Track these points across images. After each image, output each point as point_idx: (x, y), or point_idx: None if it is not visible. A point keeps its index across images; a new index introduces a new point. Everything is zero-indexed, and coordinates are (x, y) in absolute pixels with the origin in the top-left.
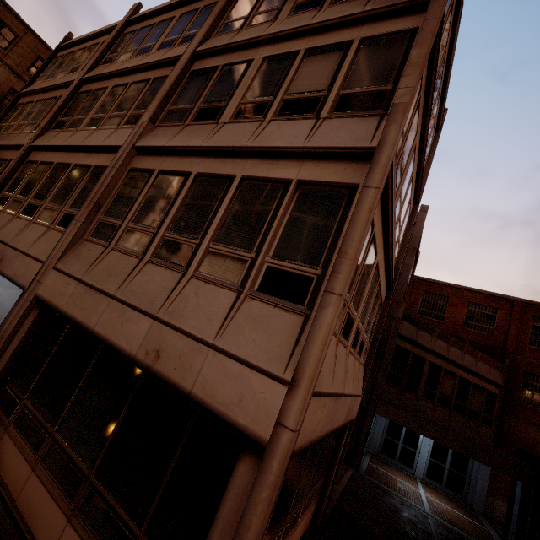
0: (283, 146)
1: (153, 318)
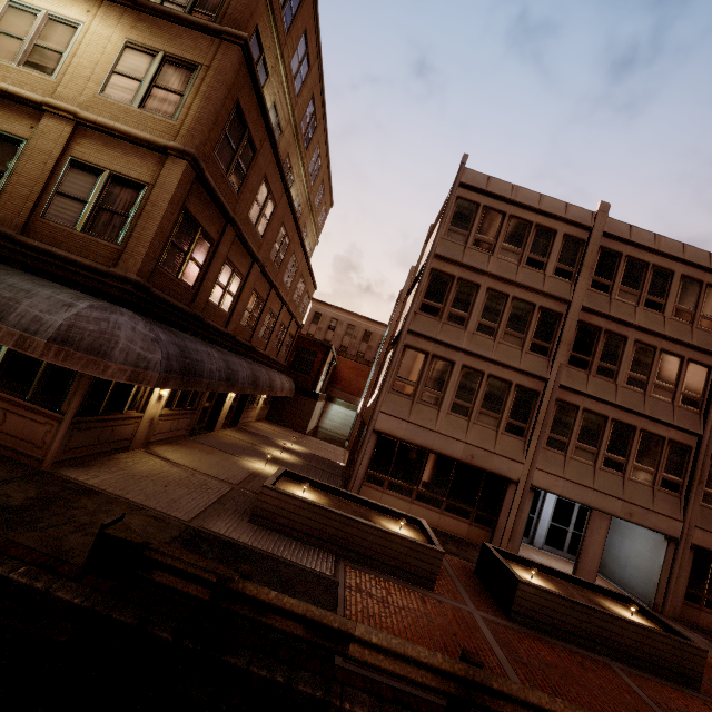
0: None
1: None
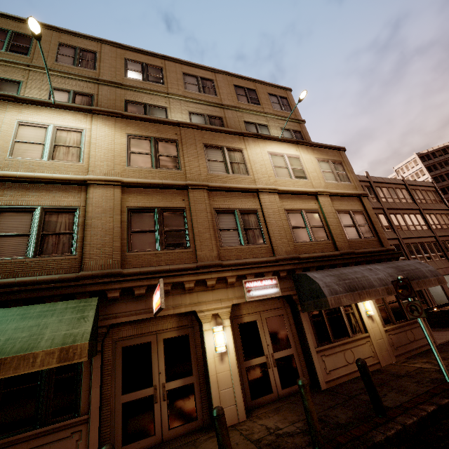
0: None
1: None
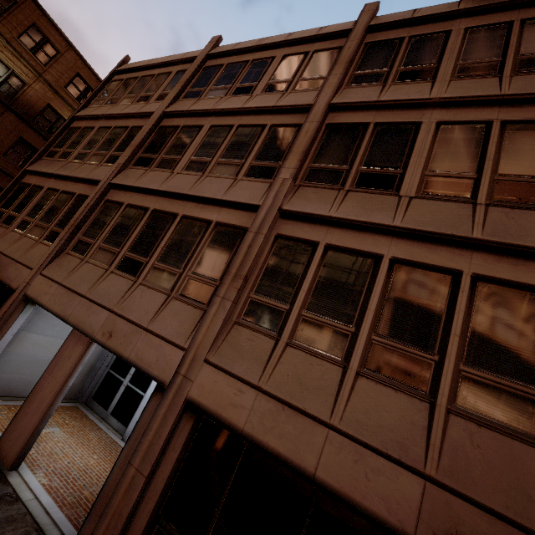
0: None
1: (422, 477)
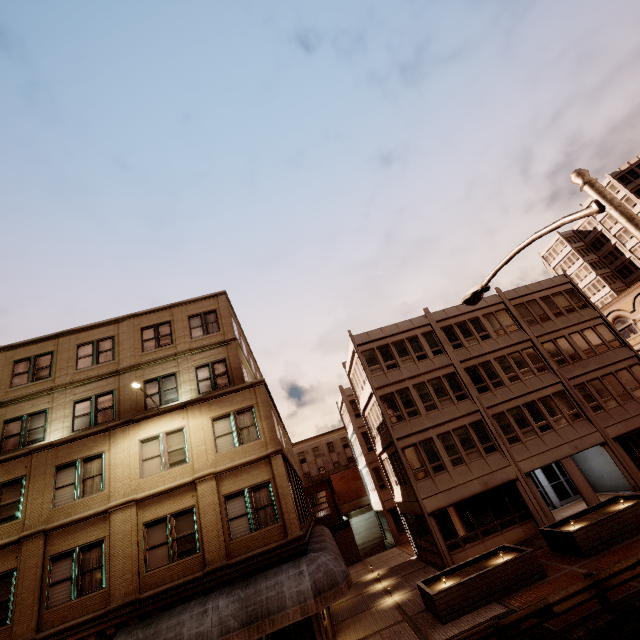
0: (618, 360)
1: None
